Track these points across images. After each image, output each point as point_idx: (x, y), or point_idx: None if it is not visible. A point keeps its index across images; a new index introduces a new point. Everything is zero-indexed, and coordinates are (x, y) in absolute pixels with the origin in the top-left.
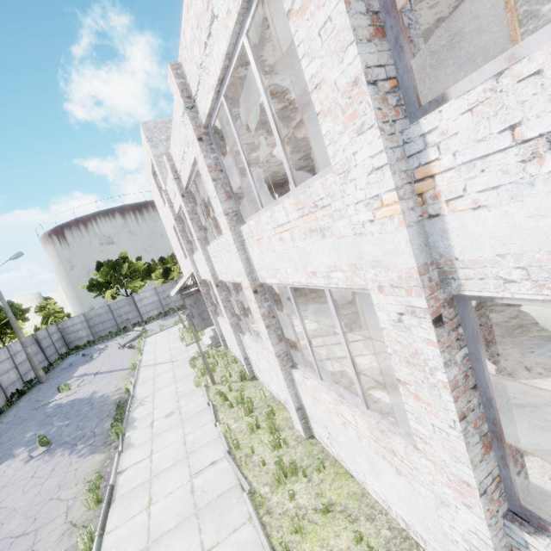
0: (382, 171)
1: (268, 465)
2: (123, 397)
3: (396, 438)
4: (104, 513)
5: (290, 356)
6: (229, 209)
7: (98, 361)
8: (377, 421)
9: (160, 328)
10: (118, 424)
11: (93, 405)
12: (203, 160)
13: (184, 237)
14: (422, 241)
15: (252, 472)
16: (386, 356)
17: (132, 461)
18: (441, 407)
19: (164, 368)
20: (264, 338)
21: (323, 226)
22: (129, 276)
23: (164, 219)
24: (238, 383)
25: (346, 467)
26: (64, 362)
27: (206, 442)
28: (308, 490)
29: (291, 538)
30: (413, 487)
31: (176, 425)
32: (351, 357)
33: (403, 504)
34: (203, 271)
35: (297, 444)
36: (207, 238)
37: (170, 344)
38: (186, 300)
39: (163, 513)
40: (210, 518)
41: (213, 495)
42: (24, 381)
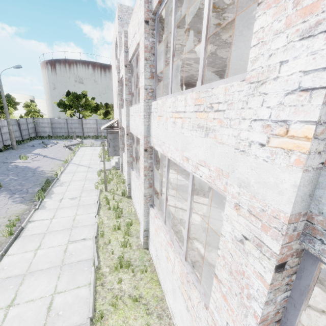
0: (310, 95)
1: (114, 254)
2: (53, 176)
3: (195, 292)
4: (10, 243)
5: (152, 199)
6: (149, 86)
7: (49, 149)
8: (188, 271)
9: (91, 144)
10: (42, 192)
11: (34, 174)
12: (143, 40)
13: (120, 95)
14: (309, 190)
15: (104, 255)
16: (212, 221)
17: (40, 218)
18: (242, 322)
19: (82, 169)
20: (141, 181)
21: (209, 127)
22: (84, 107)
23: (114, 79)
24: (120, 196)
25: (159, 277)
26: (30, 142)
27: (86, 224)
28: (131, 281)
29: (108, 307)
30: (193, 324)
31: (74, 207)
32: (189, 225)
33: (182, 324)
34: (124, 122)
35: (137, 249)
36: (131, 101)
37: (92, 156)
38: (108, 134)
39: (43, 257)
40: (67, 273)
41: (75, 259)
42: (4, 144)
